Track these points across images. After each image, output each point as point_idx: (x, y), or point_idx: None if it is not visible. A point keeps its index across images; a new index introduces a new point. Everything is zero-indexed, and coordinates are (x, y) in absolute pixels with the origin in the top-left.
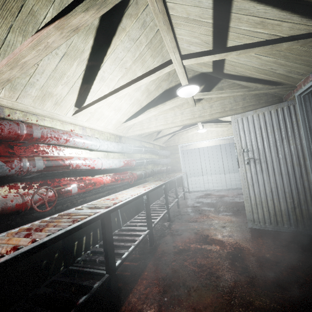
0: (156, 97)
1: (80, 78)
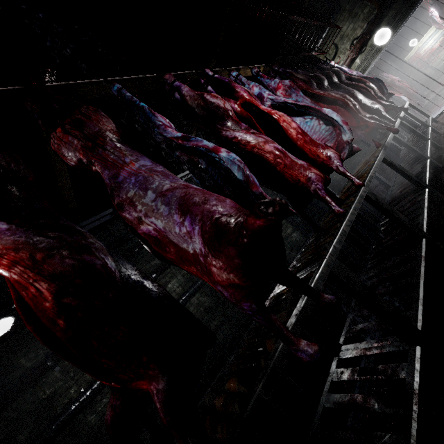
0: None
1: None
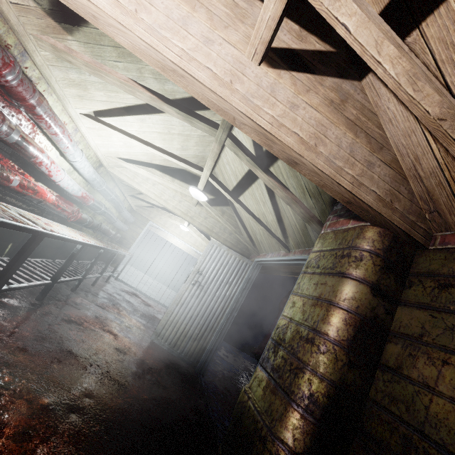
0: (172, 167)
1: (126, 104)
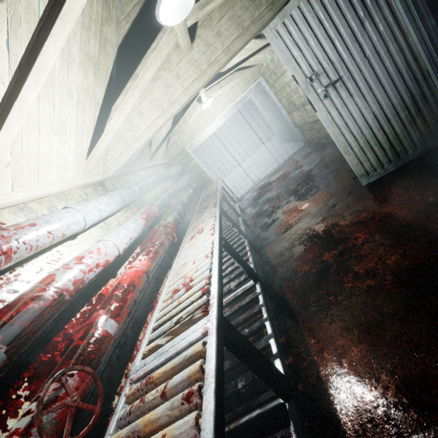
0: (112, 71)
1: None
